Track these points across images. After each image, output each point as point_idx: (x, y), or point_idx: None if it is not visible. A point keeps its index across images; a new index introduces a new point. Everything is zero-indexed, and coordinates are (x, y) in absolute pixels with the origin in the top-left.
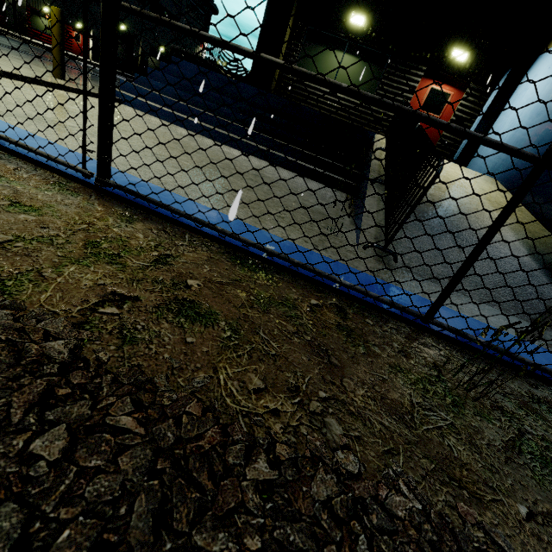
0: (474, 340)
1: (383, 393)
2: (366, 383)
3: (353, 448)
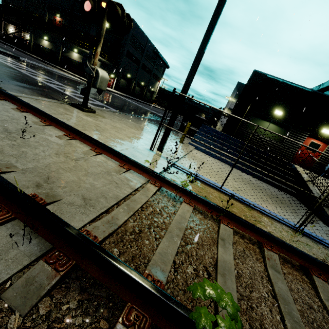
0: None
1: None
2: None
3: None
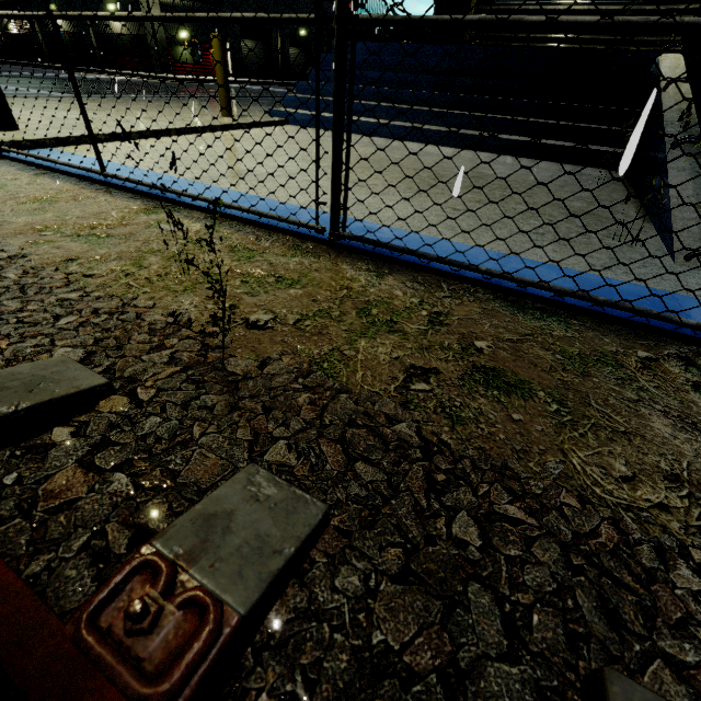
0: None
1: None
2: None
3: None
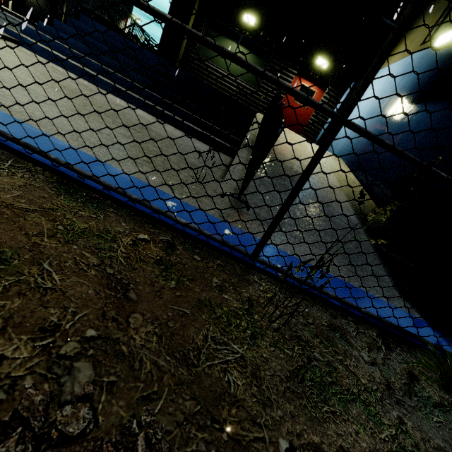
0: (291, 276)
1: (176, 328)
2: (160, 318)
3: (96, 399)
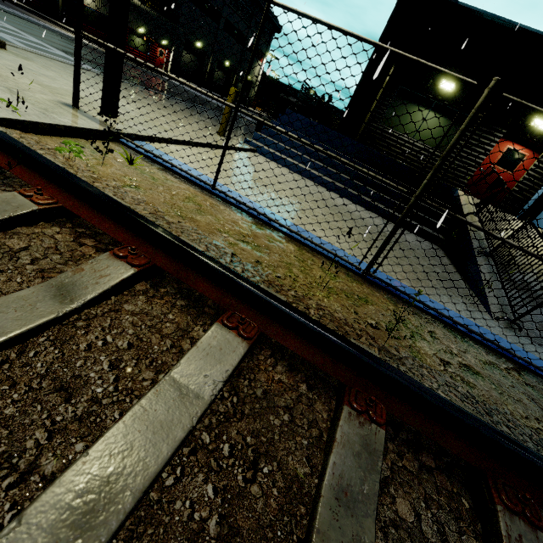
0: None
1: None
2: None
3: None
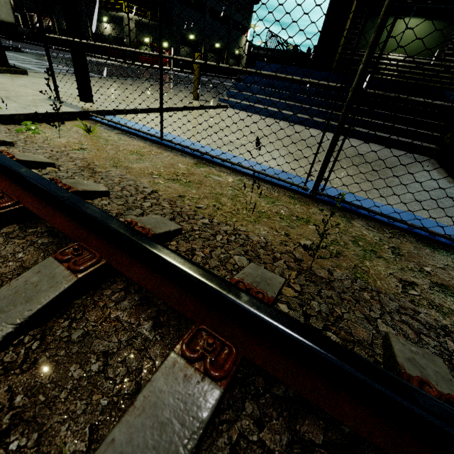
0: None
1: None
2: None
3: None
